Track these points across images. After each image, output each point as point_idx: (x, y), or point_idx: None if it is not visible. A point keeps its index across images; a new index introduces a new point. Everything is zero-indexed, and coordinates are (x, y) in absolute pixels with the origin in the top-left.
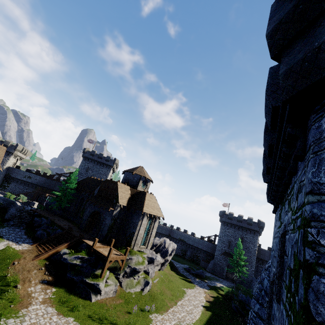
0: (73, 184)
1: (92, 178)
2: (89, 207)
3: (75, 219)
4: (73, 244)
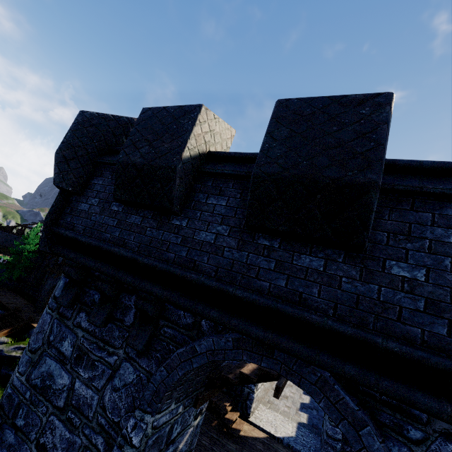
0: (32, 246)
1: None
2: (50, 280)
3: (36, 293)
4: (19, 330)
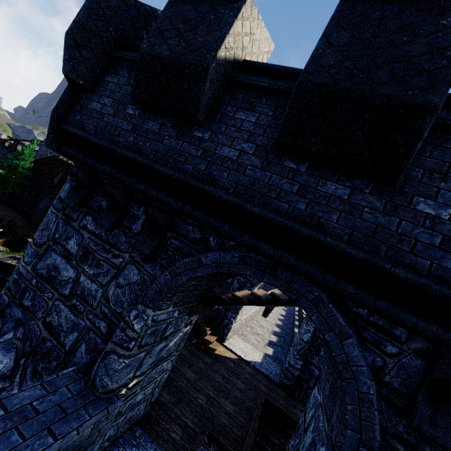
0: (26, 162)
1: (59, 158)
2: (44, 200)
3: (30, 211)
4: (14, 242)
